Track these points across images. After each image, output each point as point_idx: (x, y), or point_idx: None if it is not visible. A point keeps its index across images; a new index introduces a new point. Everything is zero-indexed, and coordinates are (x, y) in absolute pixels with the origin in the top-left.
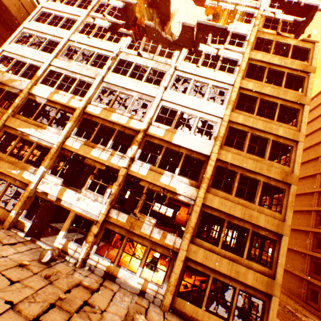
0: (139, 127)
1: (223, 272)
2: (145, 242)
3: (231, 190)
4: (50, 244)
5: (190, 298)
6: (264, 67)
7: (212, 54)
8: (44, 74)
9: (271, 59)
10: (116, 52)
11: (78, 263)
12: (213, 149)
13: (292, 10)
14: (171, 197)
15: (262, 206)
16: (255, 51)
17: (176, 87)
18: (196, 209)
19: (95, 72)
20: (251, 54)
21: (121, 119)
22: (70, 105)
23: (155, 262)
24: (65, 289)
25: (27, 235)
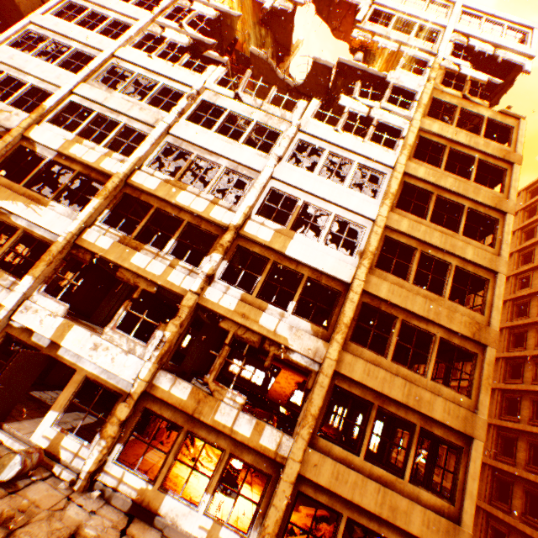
0: (227, 221)
1: (367, 507)
2: (221, 440)
3: (386, 350)
4: (23, 437)
5: None
6: (442, 145)
7: (361, 115)
8: (58, 107)
9: (454, 134)
10: (198, 87)
11: (80, 481)
12: (357, 273)
13: (483, 67)
14: (277, 354)
15: (438, 383)
16: (429, 118)
17: (296, 160)
18: (322, 381)
19: (155, 116)
20: (423, 122)
21: (196, 202)
22: (101, 167)
23: (234, 477)
24: None
25: None
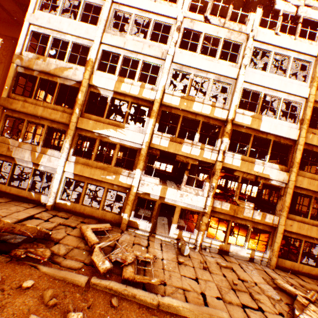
0: (224, 117)
1: (313, 236)
2: (247, 222)
3: (316, 170)
4: (165, 235)
5: (279, 255)
6: None
7: (291, 15)
8: (97, 57)
9: None
10: (180, 19)
11: (197, 247)
12: (300, 134)
13: None
14: (264, 183)
15: None
16: None
17: None
18: (289, 191)
19: (160, 51)
20: None
21: (204, 108)
22: (143, 96)
23: (232, 229)
24: (221, 274)
25: (151, 233)
